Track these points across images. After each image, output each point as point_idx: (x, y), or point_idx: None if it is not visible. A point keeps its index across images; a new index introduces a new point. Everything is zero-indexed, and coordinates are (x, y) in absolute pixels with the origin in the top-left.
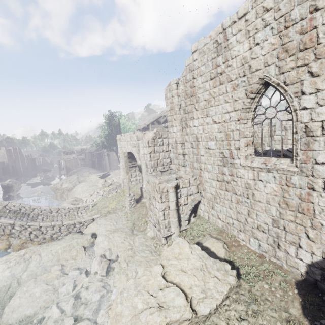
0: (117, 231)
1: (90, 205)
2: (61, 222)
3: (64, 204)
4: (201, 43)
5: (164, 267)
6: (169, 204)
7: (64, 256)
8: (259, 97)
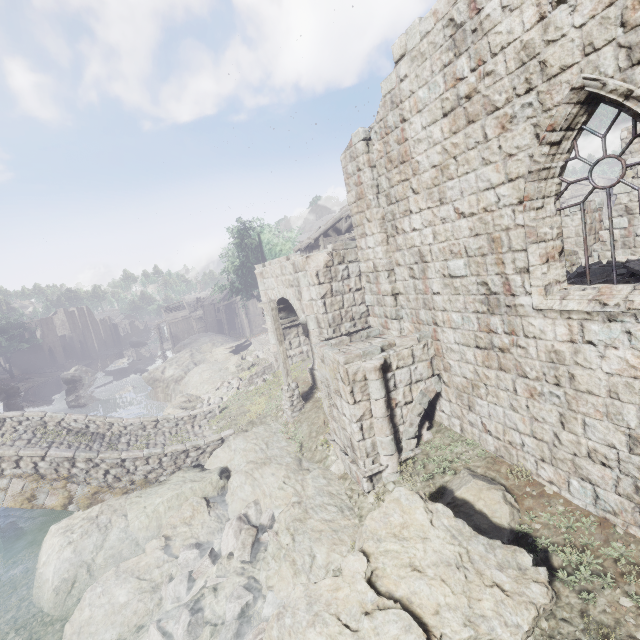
0: (268, 463)
1: (216, 410)
2: (160, 449)
3: (167, 411)
4: (414, 35)
5: (370, 559)
6: (371, 405)
7: (169, 519)
8: (572, 139)
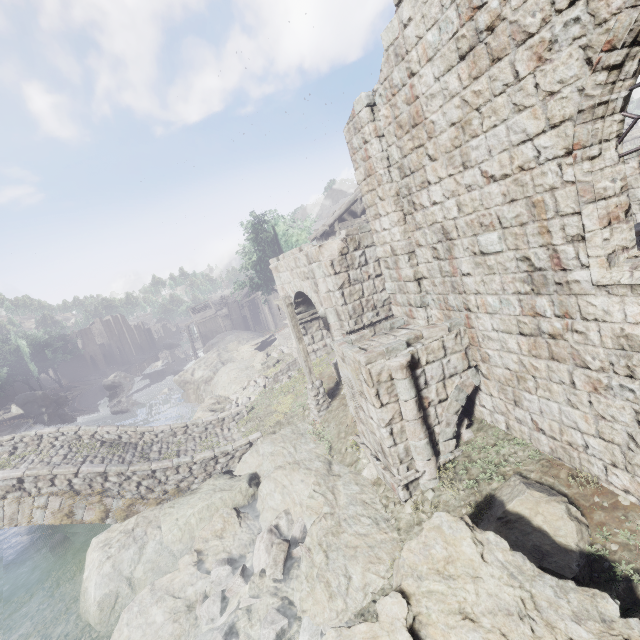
0: (297, 469)
1: (243, 412)
2: (189, 458)
3: (197, 414)
4: None
5: (410, 601)
6: (400, 407)
7: (201, 533)
8: (639, 56)
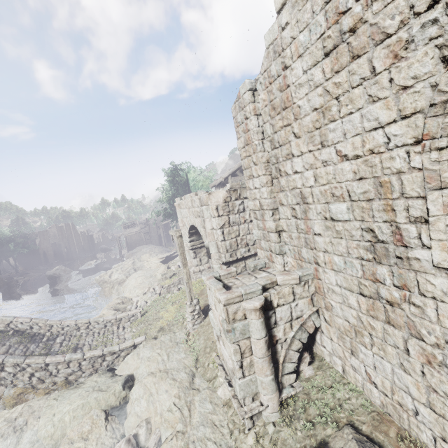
0: (164, 378)
1: (138, 314)
2: (80, 354)
3: (103, 312)
4: None
5: None
6: (251, 344)
7: (69, 433)
8: None
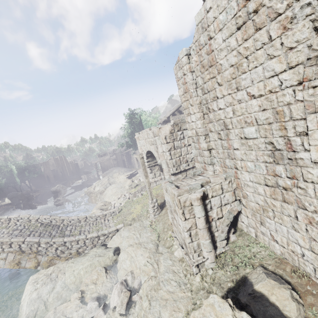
0: (139, 247)
1: (116, 211)
2: (84, 236)
3: (93, 211)
4: None
5: None
6: (196, 221)
7: (85, 280)
8: None
